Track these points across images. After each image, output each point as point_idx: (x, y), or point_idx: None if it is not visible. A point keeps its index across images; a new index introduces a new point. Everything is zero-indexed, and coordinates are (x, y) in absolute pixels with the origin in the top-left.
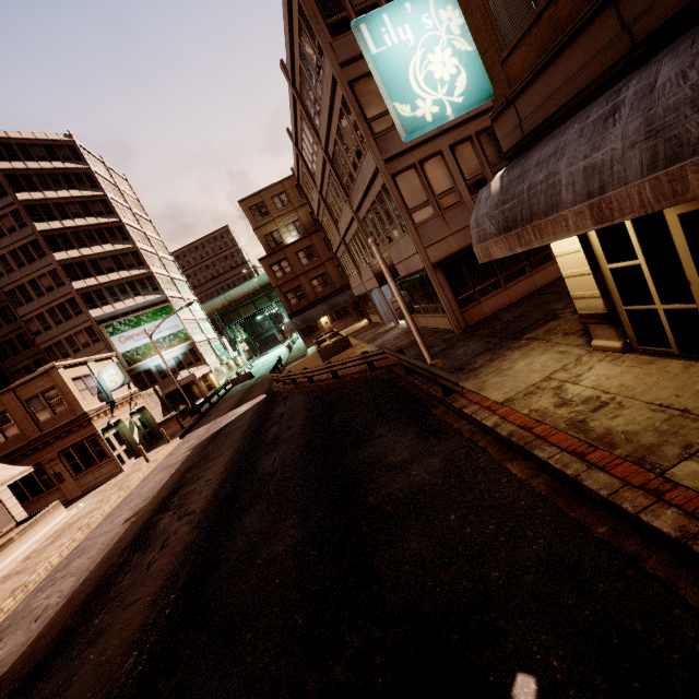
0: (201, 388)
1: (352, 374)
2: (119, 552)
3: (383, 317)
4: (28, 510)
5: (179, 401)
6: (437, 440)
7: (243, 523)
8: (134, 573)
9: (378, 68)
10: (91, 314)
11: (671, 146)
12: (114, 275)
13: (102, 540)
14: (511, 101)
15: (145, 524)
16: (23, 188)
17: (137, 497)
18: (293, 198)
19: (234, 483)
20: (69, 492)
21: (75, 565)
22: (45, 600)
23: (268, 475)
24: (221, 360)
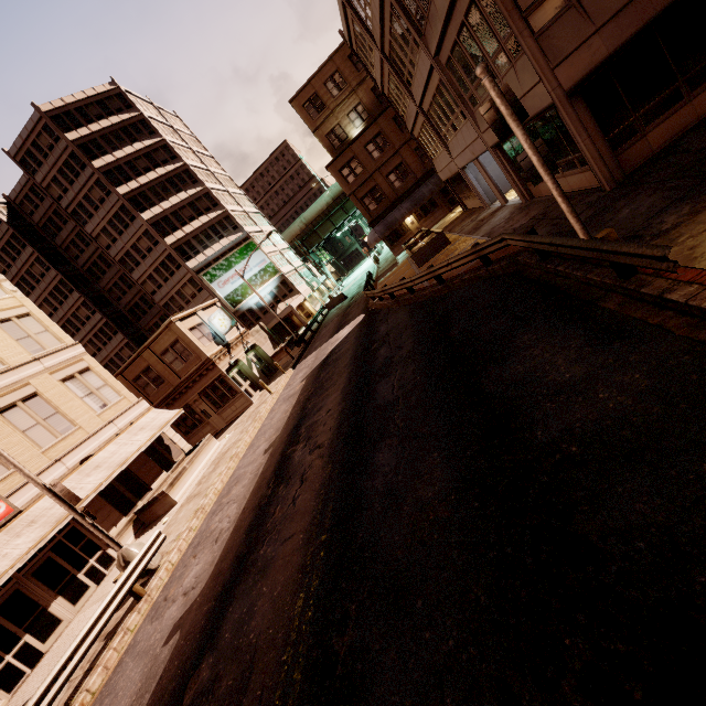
0: (300, 317)
1: (460, 275)
2: (266, 483)
3: (484, 198)
4: (192, 441)
5: (284, 333)
6: (627, 346)
7: (376, 460)
8: (283, 507)
9: None
10: (188, 266)
11: None
12: (196, 223)
13: (250, 469)
14: None
15: (282, 456)
16: (95, 155)
17: (269, 428)
18: (348, 76)
19: (355, 413)
20: (216, 424)
21: (234, 492)
22: (219, 523)
23: (389, 404)
24: (311, 287)
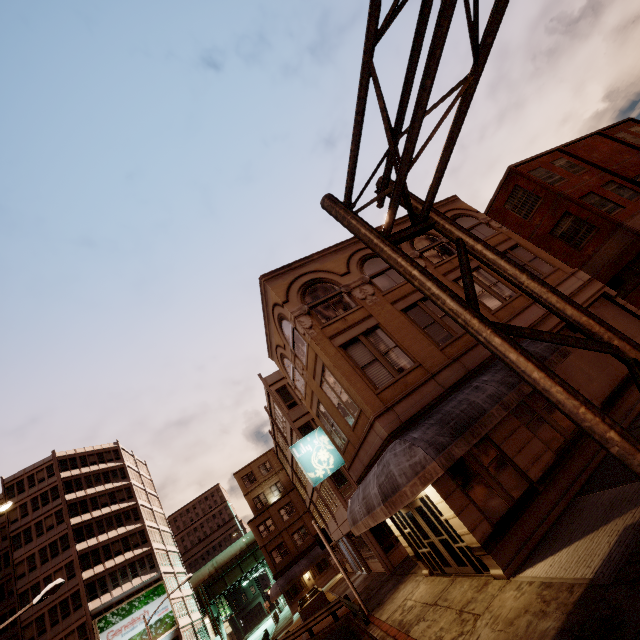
0: None
1: (323, 628)
2: None
3: (352, 565)
4: None
5: None
6: None
7: None
8: None
9: (300, 461)
10: (89, 606)
11: (363, 512)
12: (119, 558)
13: None
14: (349, 467)
15: None
16: (72, 489)
17: None
18: (274, 464)
19: None
20: None
21: None
22: None
23: None
24: None
